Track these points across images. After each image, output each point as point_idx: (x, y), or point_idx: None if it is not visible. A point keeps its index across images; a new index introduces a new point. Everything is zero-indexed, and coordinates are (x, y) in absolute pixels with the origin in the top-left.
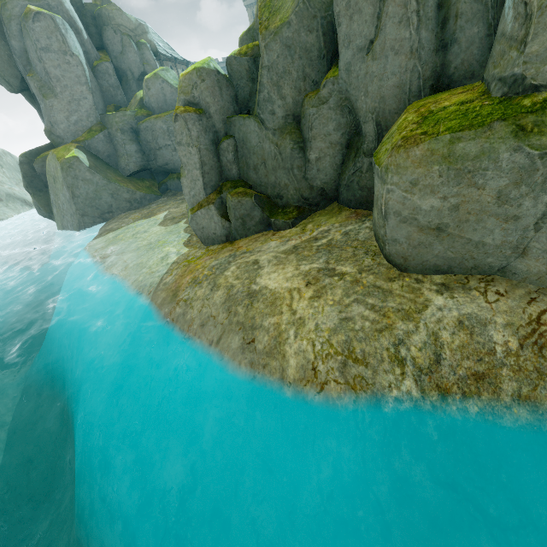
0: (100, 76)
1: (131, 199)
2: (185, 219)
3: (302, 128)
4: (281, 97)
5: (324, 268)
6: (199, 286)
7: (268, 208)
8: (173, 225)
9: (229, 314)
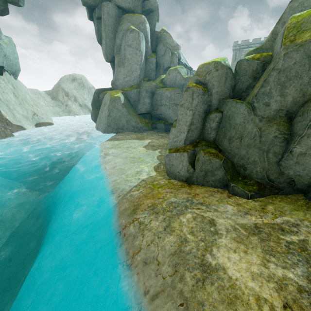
0: (148, 63)
1: (135, 126)
2: (159, 149)
3: (295, 124)
4: (281, 95)
5: (308, 291)
6: (155, 217)
7: (231, 173)
8: (152, 150)
9: (174, 273)
